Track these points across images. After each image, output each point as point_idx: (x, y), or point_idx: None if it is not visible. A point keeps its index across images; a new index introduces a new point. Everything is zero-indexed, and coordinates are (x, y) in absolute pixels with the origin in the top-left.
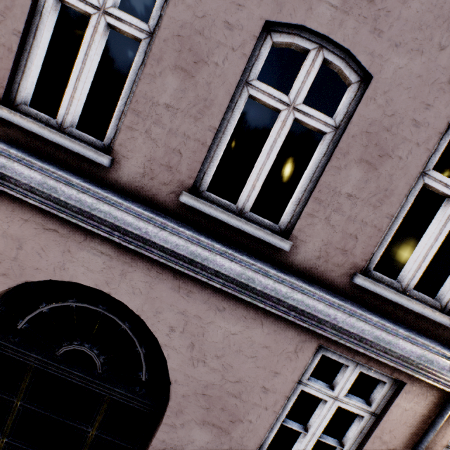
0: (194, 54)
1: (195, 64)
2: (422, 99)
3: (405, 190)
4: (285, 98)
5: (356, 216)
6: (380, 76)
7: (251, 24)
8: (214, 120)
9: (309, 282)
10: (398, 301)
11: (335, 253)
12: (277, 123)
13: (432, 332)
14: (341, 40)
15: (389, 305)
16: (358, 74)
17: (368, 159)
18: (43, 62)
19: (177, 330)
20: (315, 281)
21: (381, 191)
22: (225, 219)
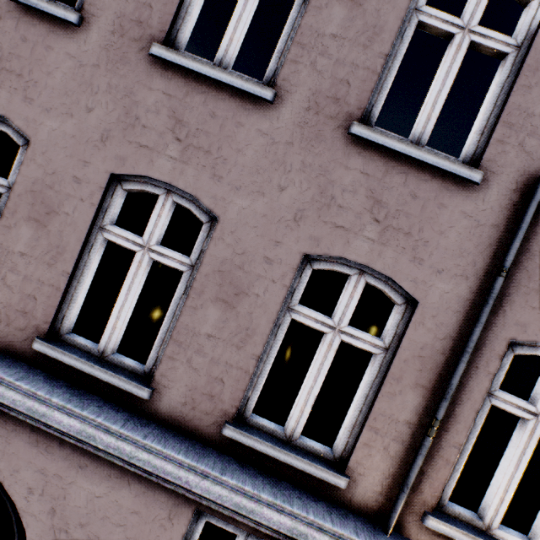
0: (46, 206)
1: (48, 214)
2: (270, 237)
3: (268, 329)
4: (139, 239)
5: (220, 357)
6: (226, 217)
7: (98, 177)
8: (67, 265)
9: (176, 433)
10: (275, 455)
11: (202, 399)
12: (133, 264)
13: (326, 493)
14: (183, 186)
15: (271, 459)
16: (208, 214)
17: (224, 298)
18: (1, 176)
19: (36, 492)
20: (183, 432)
21: (242, 330)
22: (79, 365)
